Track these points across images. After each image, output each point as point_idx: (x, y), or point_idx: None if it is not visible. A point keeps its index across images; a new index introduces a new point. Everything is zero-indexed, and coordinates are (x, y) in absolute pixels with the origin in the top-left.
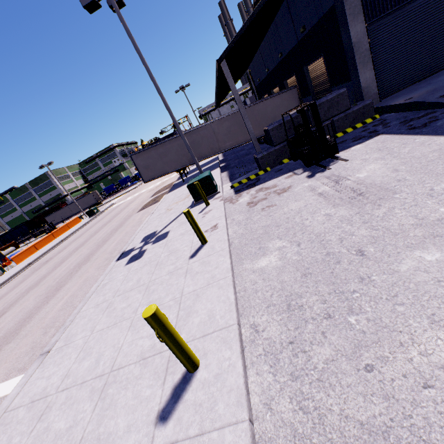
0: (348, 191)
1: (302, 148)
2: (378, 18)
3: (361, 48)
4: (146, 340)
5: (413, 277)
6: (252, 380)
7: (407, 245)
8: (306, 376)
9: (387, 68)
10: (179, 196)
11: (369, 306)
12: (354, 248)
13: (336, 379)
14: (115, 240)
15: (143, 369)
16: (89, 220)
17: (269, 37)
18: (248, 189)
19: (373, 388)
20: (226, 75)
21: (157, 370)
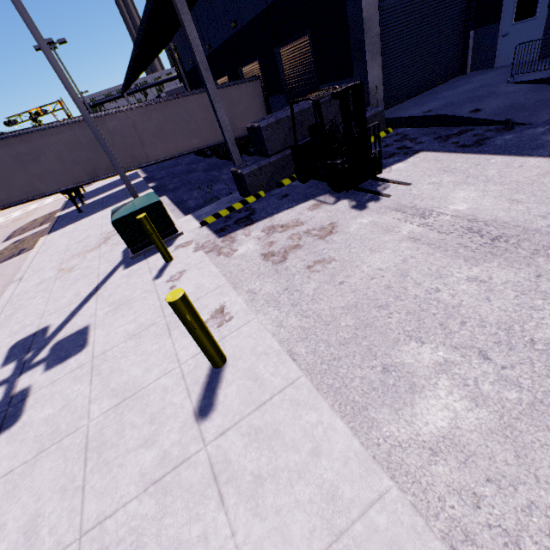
0: (468, 234)
1: (334, 161)
2: None
3: (372, 30)
4: None
5: None
6: None
7: None
8: None
9: (391, 69)
10: (81, 241)
11: None
12: None
13: None
14: None
15: None
16: None
17: None
18: (242, 228)
19: None
20: (179, 7)
21: None
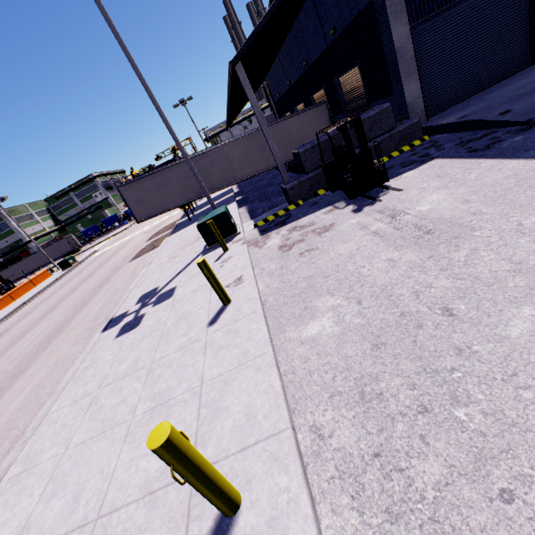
0: (411, 229)
1: (344, 176)
2: (423, 20)
3: (405, 55)
4: (153, 459)
5: (532, 345)
6: (326, 524)
7: (510, 299)
8: (412, 513)
9: (434, 81)
10: (185, 239)
11: (480, 391)
12: (437, 306)
13: (460, 517)
14: (100, 301)
15: (151, 512)
16: (63, 273)
17: (291, 40)
18: (277, 229)
19: (523, 532)
20: (243, 82)
21: (173, 514)
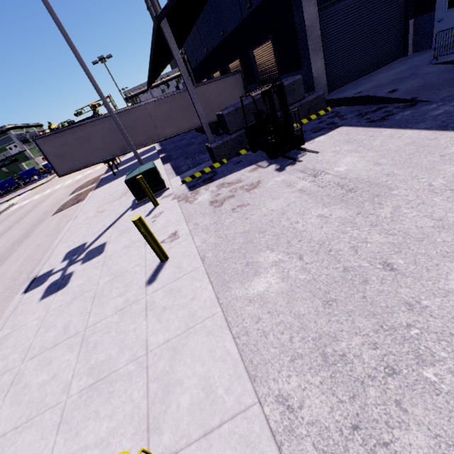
0: (334, 187)
1: (267, 137)
2: (328, 4)
3: (314, 33)
4: (96, 453)
5: None
6: None
7: (442, 254)
8: None
9: (334, 60)
10: (112, 194)
11: (442, 349)
12: (377, 260)
13: None
14: (20, 257)
15: None
16: None
17: (208, 10)
18: (205, 185)
19: None
20: (169, 40)
21: None
